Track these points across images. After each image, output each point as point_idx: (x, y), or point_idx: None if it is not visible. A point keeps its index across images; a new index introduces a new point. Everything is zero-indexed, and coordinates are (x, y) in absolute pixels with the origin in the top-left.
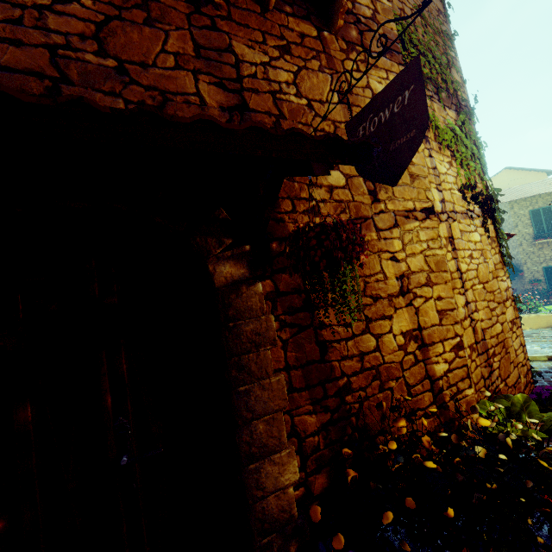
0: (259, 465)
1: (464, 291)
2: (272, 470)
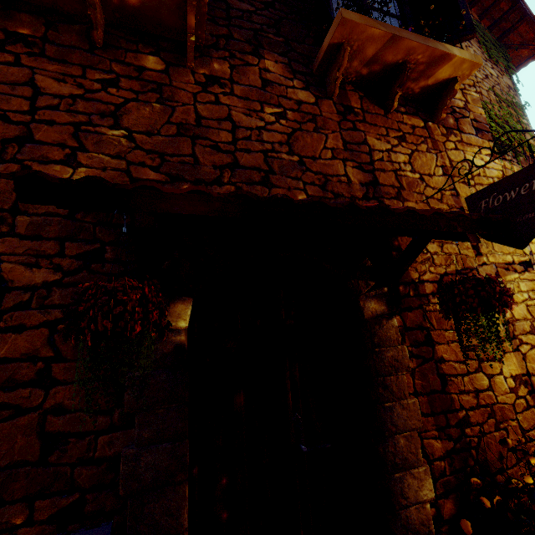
0: (402, 475)
1: None
2: (412, 483)
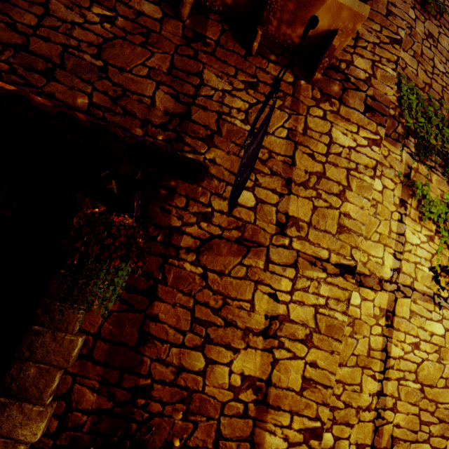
0: (8, 402)
1: (383, 377)
2: (16, 415)
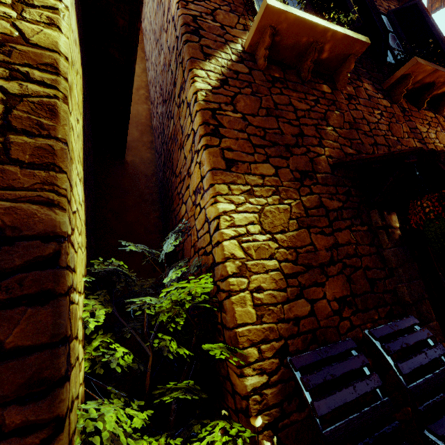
0: None
1: None
2: None
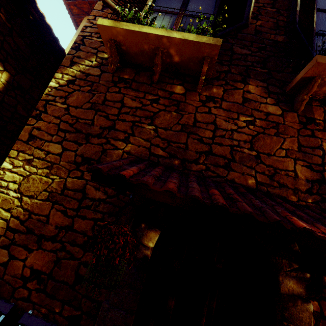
0: None
1: None
2: None
